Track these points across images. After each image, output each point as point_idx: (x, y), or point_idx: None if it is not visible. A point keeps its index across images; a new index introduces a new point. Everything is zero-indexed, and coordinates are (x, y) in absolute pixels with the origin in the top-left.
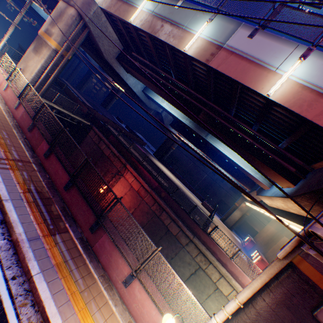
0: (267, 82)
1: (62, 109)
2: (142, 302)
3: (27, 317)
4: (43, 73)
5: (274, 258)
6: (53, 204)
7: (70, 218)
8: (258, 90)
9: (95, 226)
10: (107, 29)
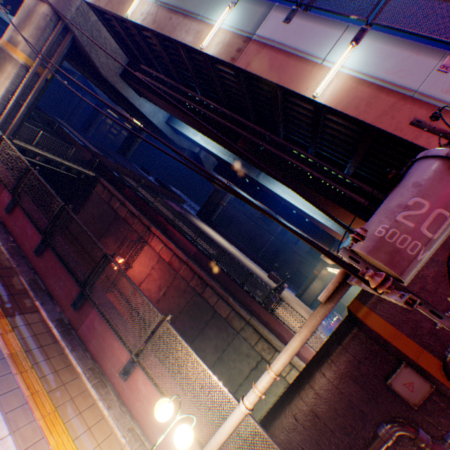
0: (313, 79)
1: (50, 155)
2: (148, 399)
3: None
4: (11, 101)
5: None
6: (16, 276)
7: (44, 293)
8: (302, 91)
9: (79, 301)
10: (101, 32)
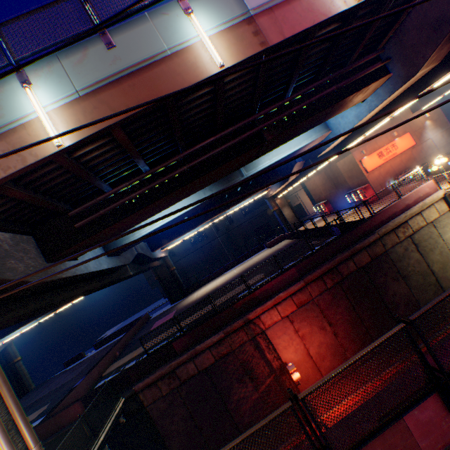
0: None
1: None
2: None
3: None
4: None
5: (364, 176)
6: None
7: None
8: (344, 7)
9: None
10: None
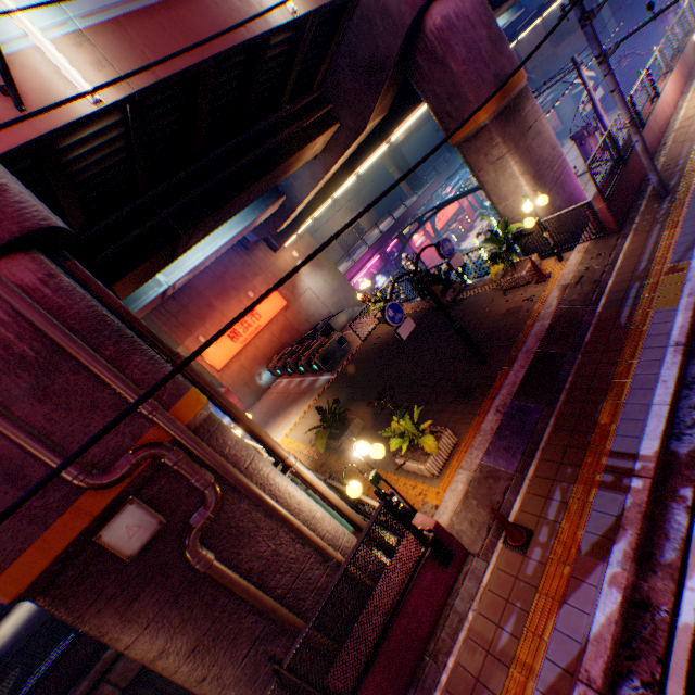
0: None
1: None
2: None
3: None
4: None
5: (217, 378)
6: None
7: None
8: None
9: None
10: None
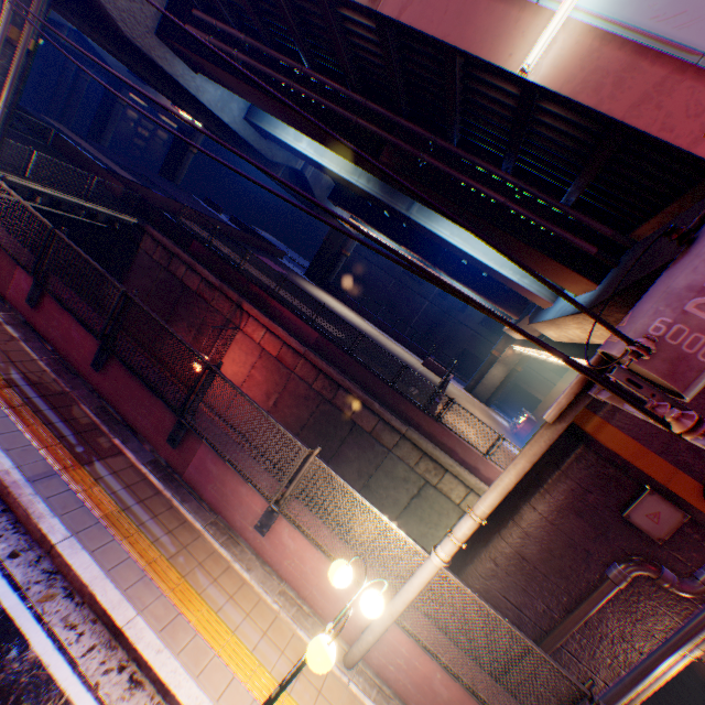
0: (521, 36)
1: (57, 194)
2: (300, 555)
3: (60, 618)
4: None
5: None
6: (75, 405)
7: (122, 427)
8: (501, 61)
9: (178, 434)
10: None
